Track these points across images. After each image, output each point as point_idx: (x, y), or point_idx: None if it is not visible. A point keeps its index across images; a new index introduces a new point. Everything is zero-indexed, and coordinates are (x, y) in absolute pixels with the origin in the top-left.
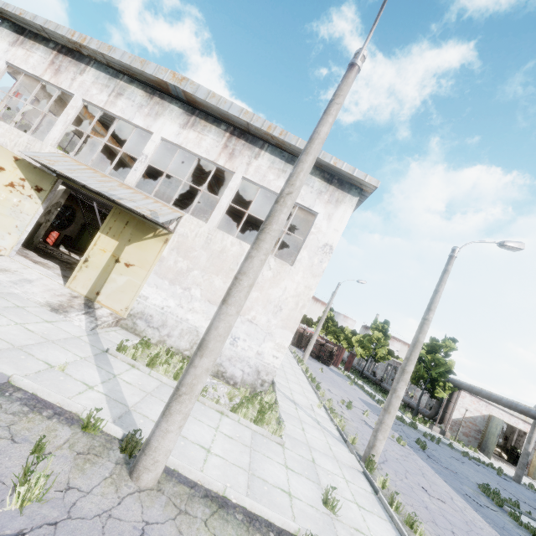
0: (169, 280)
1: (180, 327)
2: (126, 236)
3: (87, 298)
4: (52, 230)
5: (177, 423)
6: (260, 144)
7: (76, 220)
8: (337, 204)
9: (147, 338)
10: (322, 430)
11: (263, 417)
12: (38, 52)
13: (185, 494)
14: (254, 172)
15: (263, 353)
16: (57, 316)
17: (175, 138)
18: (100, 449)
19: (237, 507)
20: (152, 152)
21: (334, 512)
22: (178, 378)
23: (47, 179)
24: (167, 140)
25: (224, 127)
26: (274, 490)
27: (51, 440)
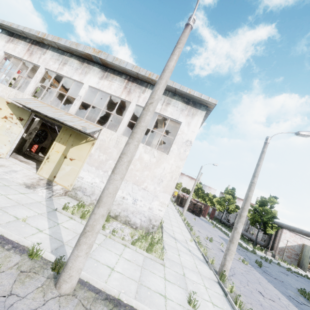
0: (95, 166)
1: None
2: (70, 143)
3: (49, 180)
4: (34, 144)
5: (84, 250)
6: (145, 85)
7: (48, 138)
8: (193, 116)
9: (82, 202)
10: (191, 255)
11: (151, 247)
12: (20, 45)
13: (91, 298)
14: (142, 101)
15: (152, 208)
16: (29, 190)
17: (96, 85)
18: (38, 269)
19: (127, 306)
20: (84, 94)
21: (195, 309)
22: None
23: (25, 113)
24: (92, 86)
25: (124, 77)
26: (154, 294)
27: (6, 263)
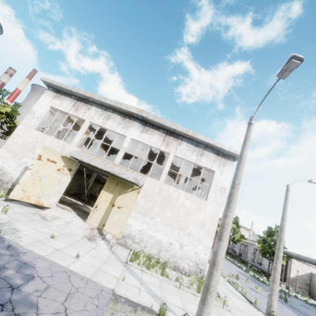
0: (142, 214)
1: (151, 241)
2: (117, 191)
3: (98, 228)
4: None
5: (211, 308)
6: (180, 138)
7: None
8: (224, 166)
9: (137, 250)
10: (237, 297)
11: None
12: (66, 101)
13: None
14: (179, 152)
15: (198, 252)
16: (92, 243)
17: (138, 138)
18: None
19: None
20: (127, 145)
21: None
22: (164, 275)
23: (74, 164)
24: (134, 139)
25: (162, 131)
26: None
27: None
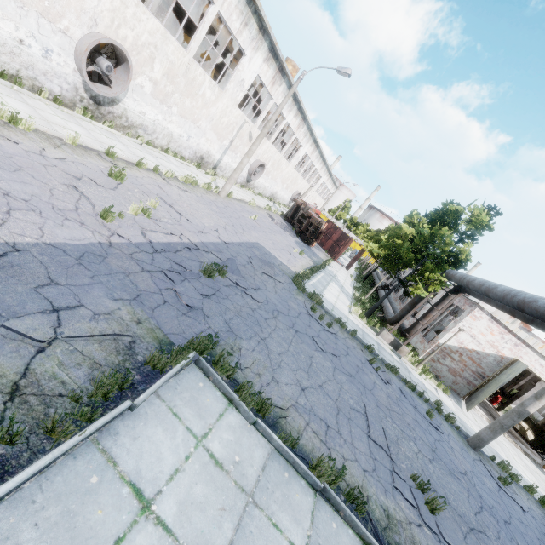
0: None
1: None
2: None
3: None
4: None
5: None
6: None
7: None
8: None
9: None
10: None
11: None
12: None
13: None
14: None
15: None
16: None
17: None
18: None
19: None
20: None
21: None
22: None
23: None
24: None
25: None
26: None
27: None
